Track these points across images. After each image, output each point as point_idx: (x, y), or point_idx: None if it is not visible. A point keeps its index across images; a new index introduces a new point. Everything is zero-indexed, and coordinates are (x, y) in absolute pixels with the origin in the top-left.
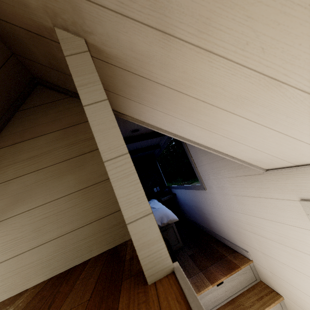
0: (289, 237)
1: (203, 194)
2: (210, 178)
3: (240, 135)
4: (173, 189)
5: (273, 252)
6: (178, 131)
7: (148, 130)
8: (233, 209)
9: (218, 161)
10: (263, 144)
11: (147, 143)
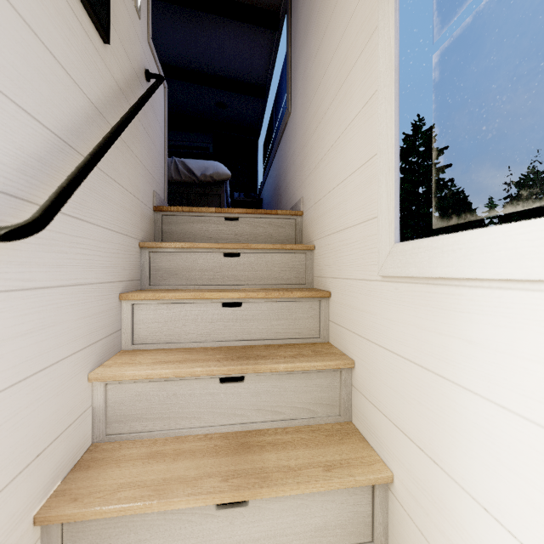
0: (349, 48)
1: (286, 136)
2: (300, 66)
3: None
4: (262, 192)
5: (325, 140)
6: None
7: None
8: (307, 108)
9: None
10: None
11: (242, 64)
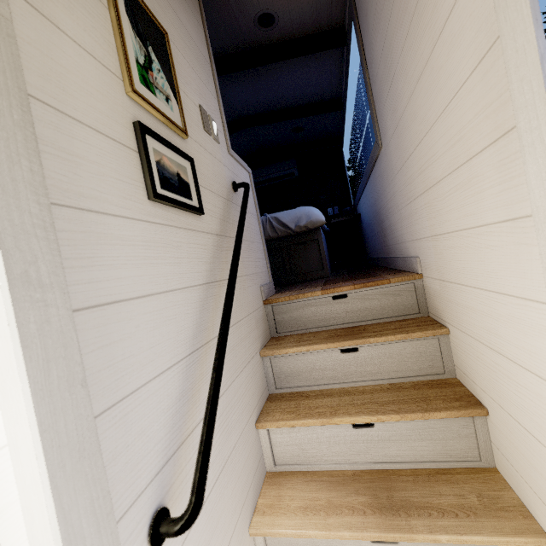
0: (464, 126)
1: (379, 169)
2: (385, 101)
3: None
4: (358, 206)
5: (443, 216)
6: None
7: (298, 23)
8: (405, 157)
9: (391, 18)
10: None
11: (312, 88)
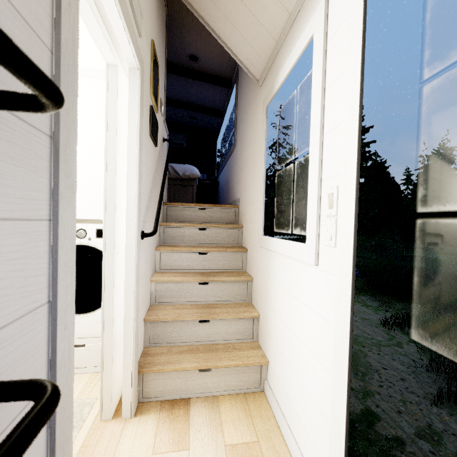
0: (256, 149)
1: (233, 157)
2: (240, 127)
3: (231, 13)
4: (219, 177)
5: (248, 178)
6: (202, 8)
7: (210, 67)
8: (242, 154)
9: (247, 98)
10: (244, 26)
11: (208, 99)
